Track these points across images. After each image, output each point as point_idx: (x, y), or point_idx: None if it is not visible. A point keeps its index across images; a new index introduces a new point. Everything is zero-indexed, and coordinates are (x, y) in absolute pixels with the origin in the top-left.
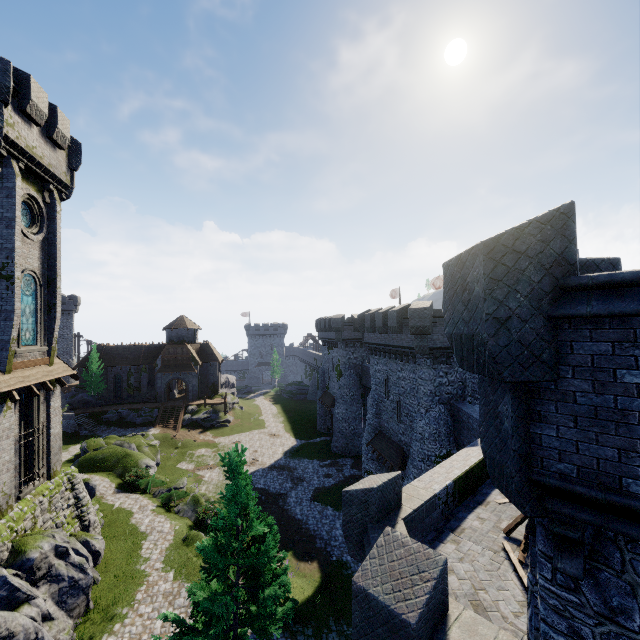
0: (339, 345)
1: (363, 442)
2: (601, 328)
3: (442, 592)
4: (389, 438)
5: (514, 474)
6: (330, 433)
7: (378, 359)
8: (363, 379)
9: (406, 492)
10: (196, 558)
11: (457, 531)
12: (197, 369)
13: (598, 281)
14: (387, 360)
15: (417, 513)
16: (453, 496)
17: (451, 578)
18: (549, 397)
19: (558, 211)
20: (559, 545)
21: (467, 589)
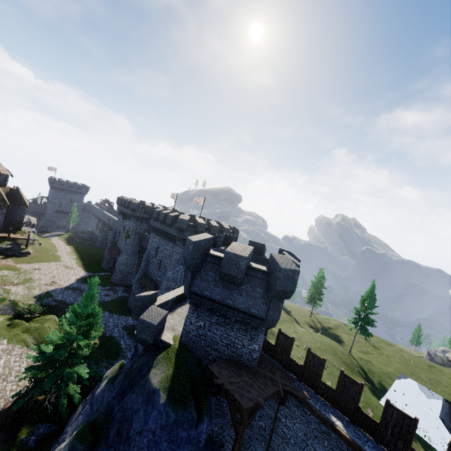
0: (132, 219)
1: (135, 278)
2: (209, 264)
3: (165, 320)
4: (151, 278)
5: (188, 289)
6: (111, 270)
7: (156, 236)
8: (142, 242)
9: (158, 298)
10: (22, 333)
11: (173, 312)
12: (5, 209)
13: (211, 255)
14: (161, 238)
15: (161, 305)
16: (175, 301)
17: (167, 323)
18: (198, 275)
19: (210, 238)
20: (193, 304)
21: (171, 325)
